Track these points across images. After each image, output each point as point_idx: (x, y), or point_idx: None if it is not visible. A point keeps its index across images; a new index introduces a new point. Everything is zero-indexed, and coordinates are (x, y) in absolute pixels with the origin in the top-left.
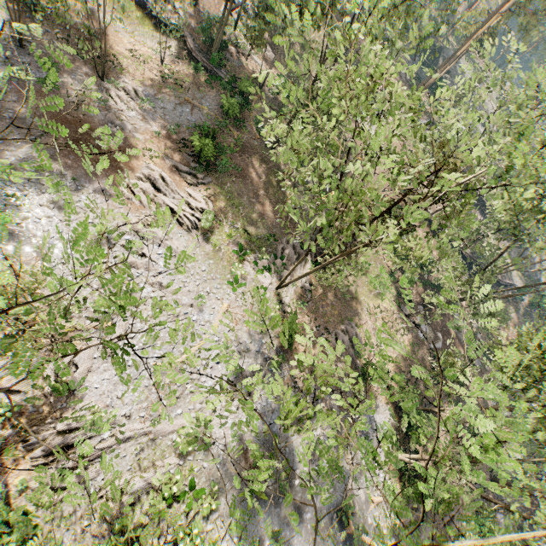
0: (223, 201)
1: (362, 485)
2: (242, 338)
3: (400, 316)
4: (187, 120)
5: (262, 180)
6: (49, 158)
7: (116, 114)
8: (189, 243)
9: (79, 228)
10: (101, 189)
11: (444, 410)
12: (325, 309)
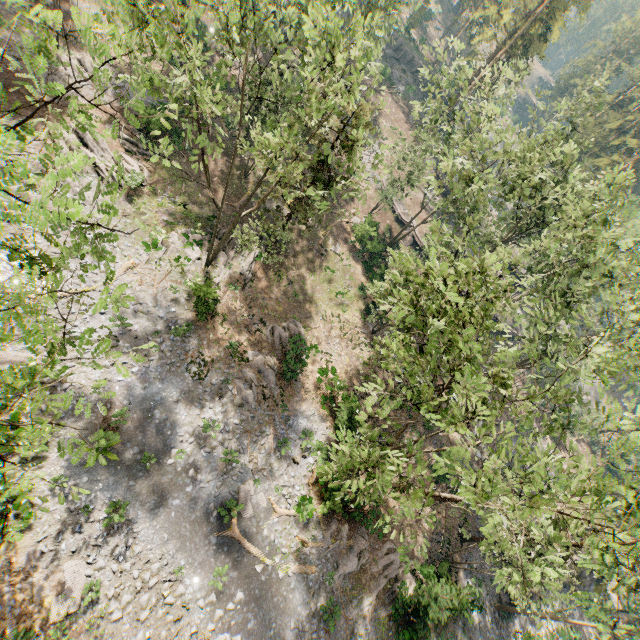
0: (164, 175)
1: (266, 490)
2: (145, 299)
3: (364, 331)
4: (147, 103)
5: (220, 170)
6: None
7: (62, 77)
8: (107, 198)
9: None
10: None
11: (404, 441)
12: (266, 302)
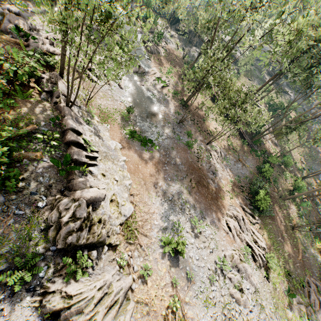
0: (268, 239)
1: None
2: None
3: None
4: (240, 172)
5: (282, 223)
6: (188, 193)
7: (213, 166)
8: (260, 279)
9: (206, 256)
10: (213, 222)
11: None
12: None
